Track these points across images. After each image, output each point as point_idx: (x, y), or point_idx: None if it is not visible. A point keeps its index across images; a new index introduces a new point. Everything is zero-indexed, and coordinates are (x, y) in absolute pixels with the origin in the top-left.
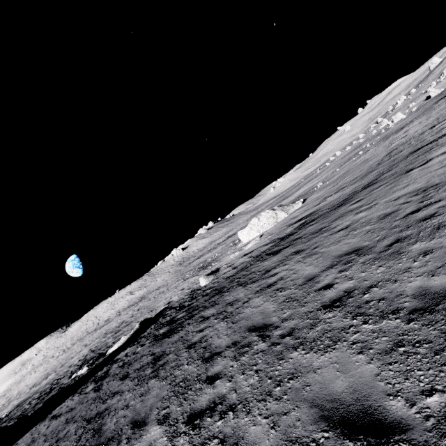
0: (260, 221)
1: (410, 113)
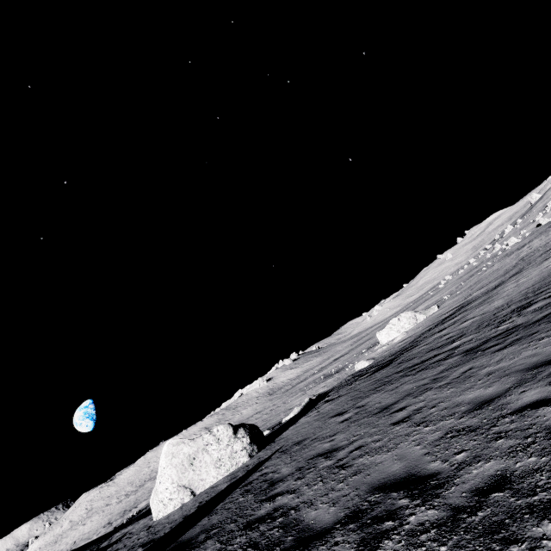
0: (400, 321)
1: (524, 238)
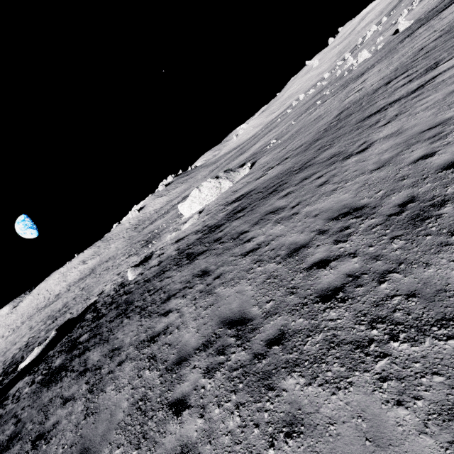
0: (201, 193)
1: (375, 52)
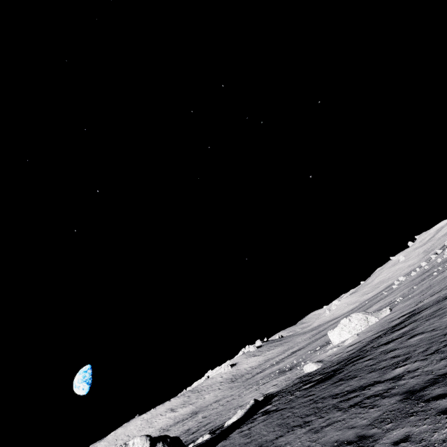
0: (351, 322)
1: None
